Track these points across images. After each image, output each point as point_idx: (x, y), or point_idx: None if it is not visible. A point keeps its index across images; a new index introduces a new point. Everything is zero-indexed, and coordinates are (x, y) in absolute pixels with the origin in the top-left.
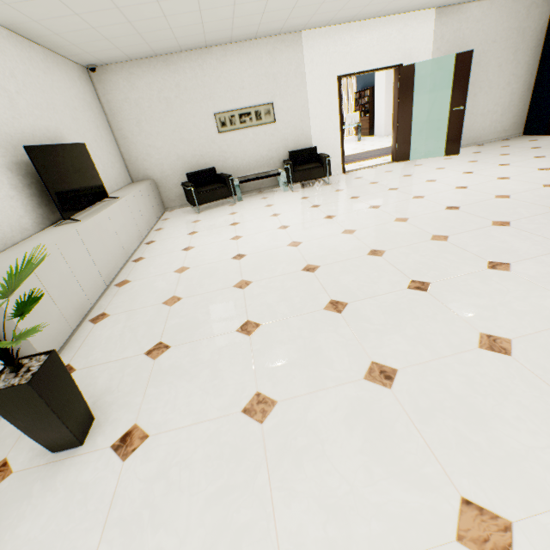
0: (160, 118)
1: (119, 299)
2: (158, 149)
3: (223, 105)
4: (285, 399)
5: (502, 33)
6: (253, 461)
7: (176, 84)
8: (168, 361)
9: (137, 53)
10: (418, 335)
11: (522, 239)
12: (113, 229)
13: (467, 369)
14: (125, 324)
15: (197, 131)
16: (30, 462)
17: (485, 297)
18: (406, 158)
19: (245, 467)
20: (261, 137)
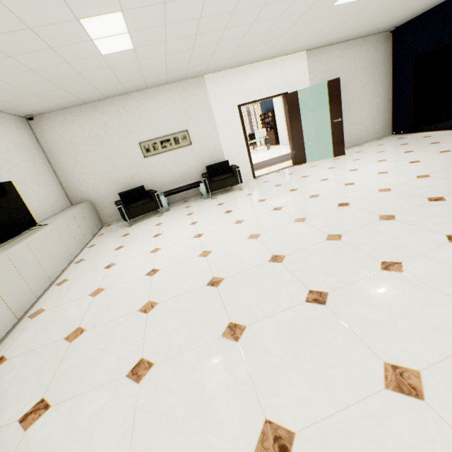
0: (92, 150)
1: (24, 335)
2: (93, 175)
3: (146, 135)
4: None
5: (359, 64)
6: None
7: (104, 123)
8: (40, 432)
9: (67, 103)
10: (317, 371)
11: (408, 233)
12: (34, 257)
13: (376, 427)
14: (17, 372)
15: (126, 158)
16: None
17: (383, 309)
18: (303, 161)
19: None
20: (181, 157)
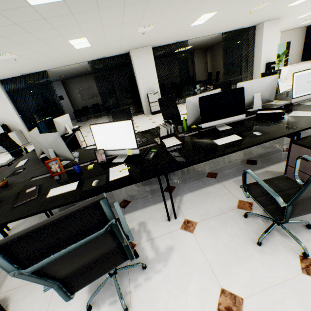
0: None
1: None
2: None
3: None
4: None
5: (295, 37)
6: None
7: None
8: None
9: None
10: None
11: None
12: None
13: None
14: None
15: None
16: None
17: None
18: None
19: None
20: None
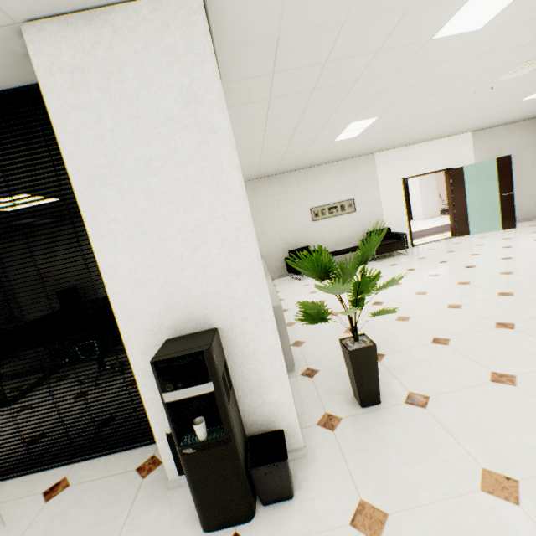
0: (271, 213)
1: (300, 333)
2: (267, 234)
3: (317, 202)
4: (520, 373)
5: (527, 142)
6: (531, 402)
7: (285, 191)
8: (393, 361)
9: (265, 174)
10: None
11: None
12: None
13: None
14: (326, 345)
15: (296, 221)
16: (349, 413)
17: None
18: (465, 233)
19: (528, 405)
20: (344, 223)
